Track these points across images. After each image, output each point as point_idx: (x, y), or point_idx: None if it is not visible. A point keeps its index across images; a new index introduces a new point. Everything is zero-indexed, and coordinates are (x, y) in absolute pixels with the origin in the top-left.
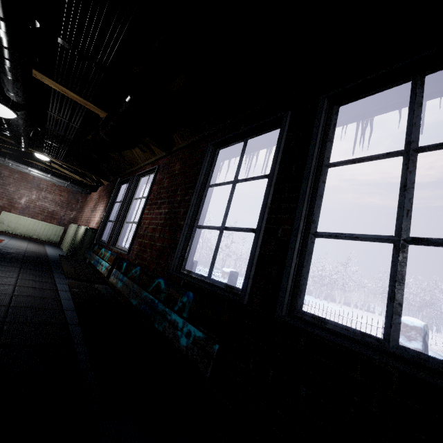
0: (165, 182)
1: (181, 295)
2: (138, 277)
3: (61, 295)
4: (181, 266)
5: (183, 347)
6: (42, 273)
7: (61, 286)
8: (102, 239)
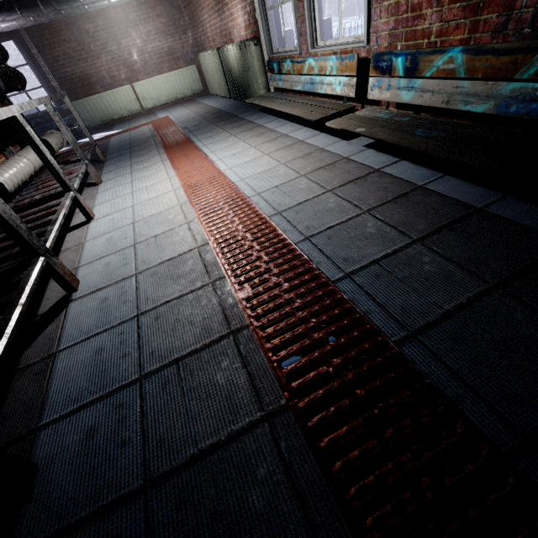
0: None
1: None
2: (464, 68)
3: (314, 144)
4: None
5: None
6: (257, 131)
7: (296, 136)
8: (274, 48)
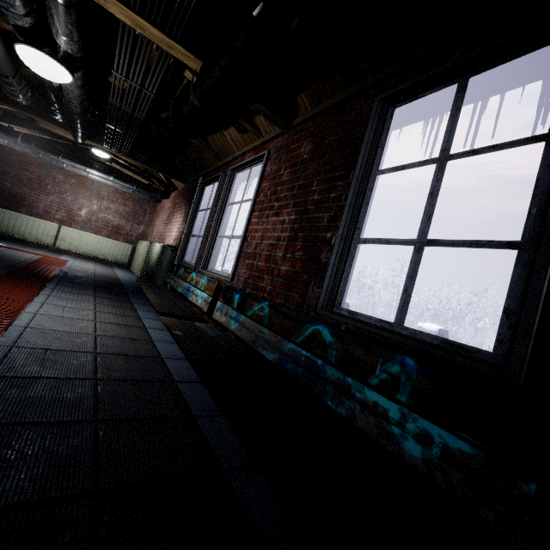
0: (283, 174)
1: (382, 360)
2: (267, 318)
3: (152, 334)
4: (333, 303)
5: (413, 459)
6: (121, 304)
7: (147, 322)
8: (184, 259)
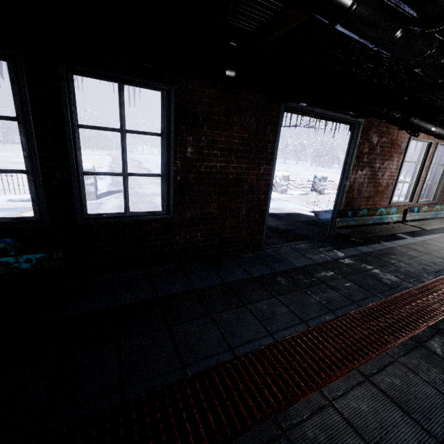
0: None
1: None
2: None
3: None
4: None
5: (28, 268)
6: None
7: None
8: None
